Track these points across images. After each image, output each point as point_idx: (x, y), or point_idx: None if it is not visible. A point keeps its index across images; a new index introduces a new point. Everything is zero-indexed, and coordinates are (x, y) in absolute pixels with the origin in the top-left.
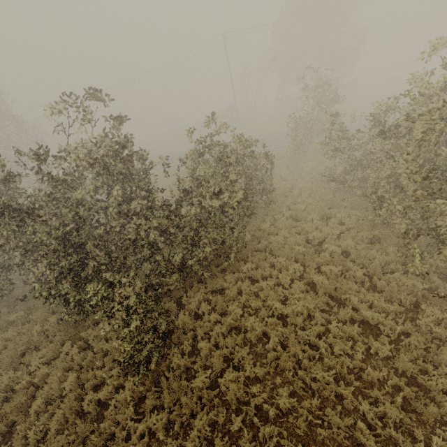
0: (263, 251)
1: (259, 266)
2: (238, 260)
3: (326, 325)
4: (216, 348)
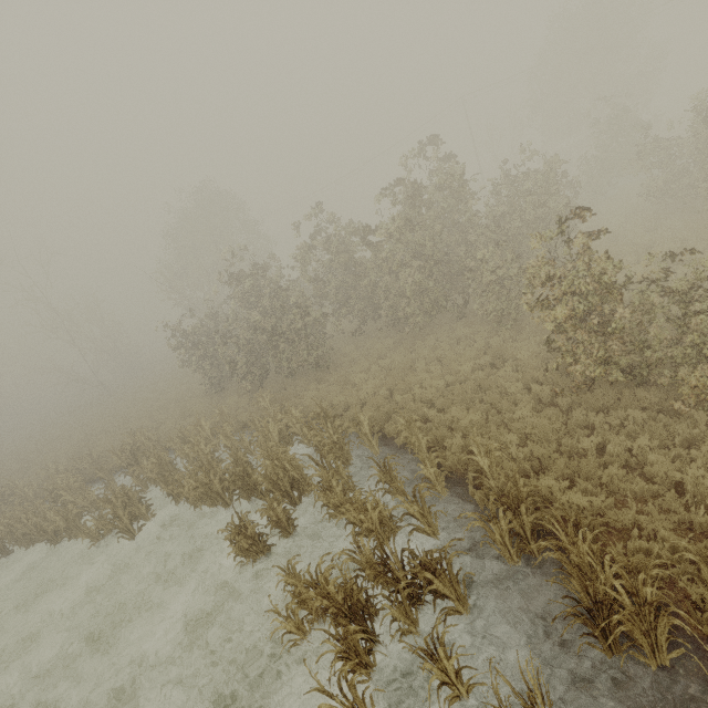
0: None
1: None
2: None
3: None
4: None
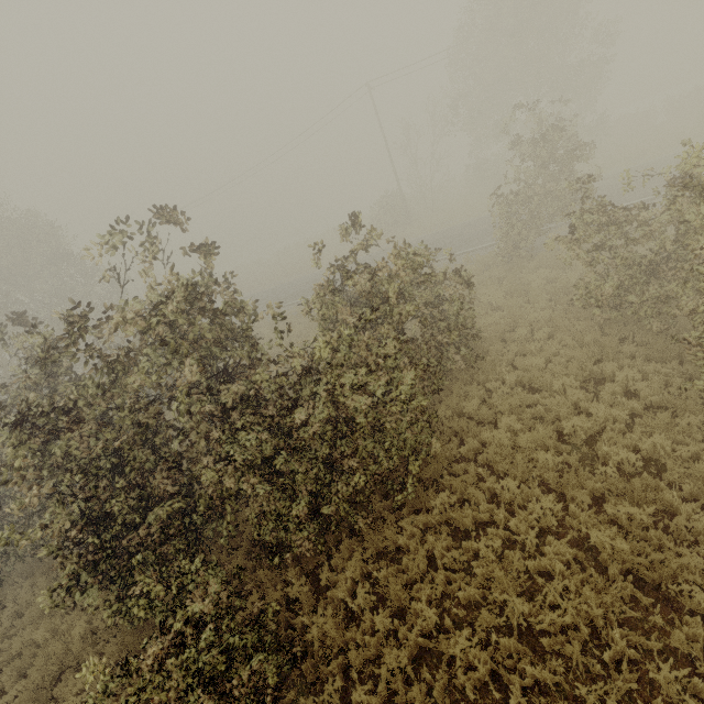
0: (472, 463)
1: (466, 496)
2: (424, 481)
3: (641, 661)
4: (391, 703)
